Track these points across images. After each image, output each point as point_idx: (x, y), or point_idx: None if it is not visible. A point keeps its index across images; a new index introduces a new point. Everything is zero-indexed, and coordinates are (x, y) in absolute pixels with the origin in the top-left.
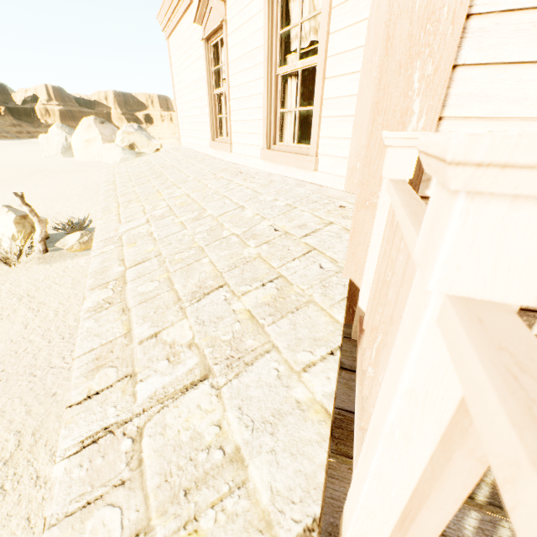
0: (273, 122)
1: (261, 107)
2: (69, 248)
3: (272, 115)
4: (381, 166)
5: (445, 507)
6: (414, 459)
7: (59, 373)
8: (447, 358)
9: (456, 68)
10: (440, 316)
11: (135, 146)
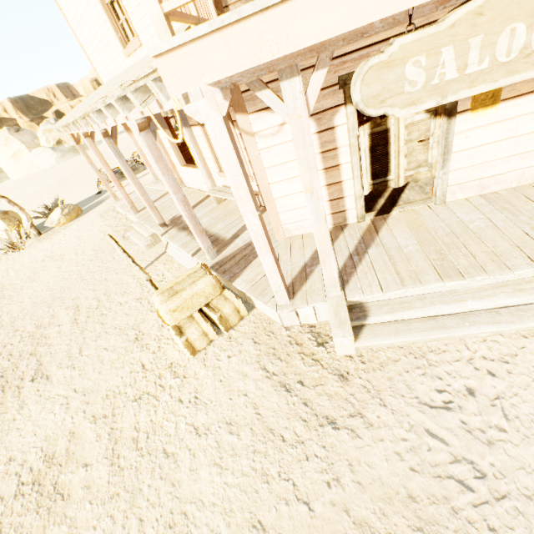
0: None
1: None
2: (57, 223)
3: None
4: None
5: None
6: None
7: (102, 272)
8: None
9: None
10: None
11: (62, 142)
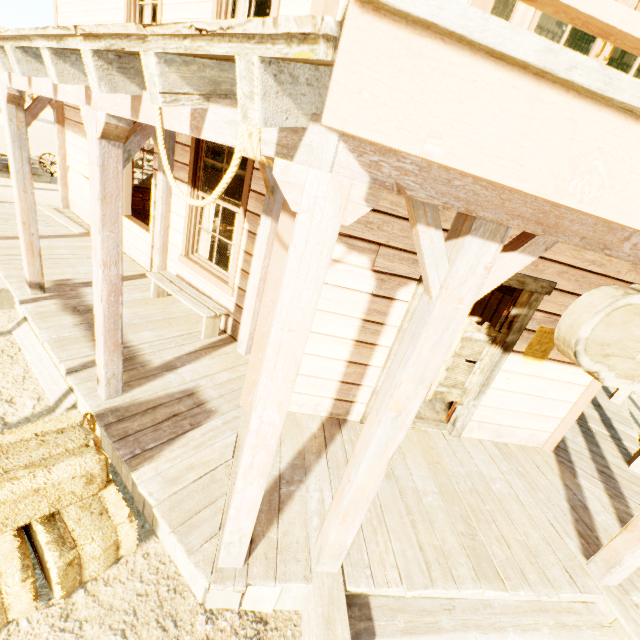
0: (225, 6)
1: None
2: None
3: None
4: None
5: None
6: None
7: None
8: None
9: None
10: None
11: None
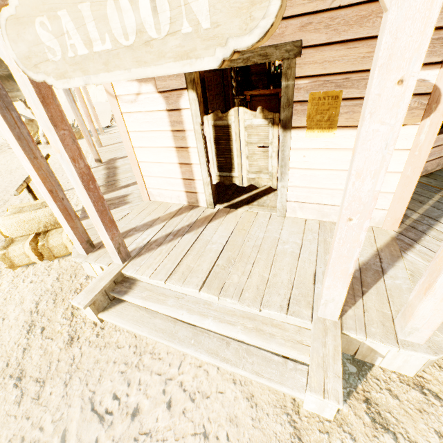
0: None
1: None
2: None
3: None
4: None
5: None
6: None
7: None
8: None
9: None
10: None
11: None
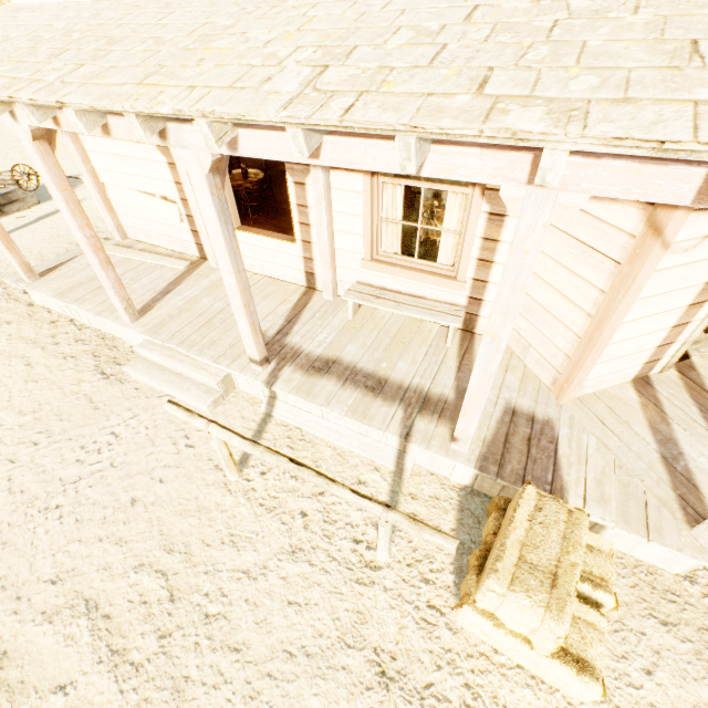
0: None
1: None
2: None
3: None
4: None
5: None
6: None
7: (103, 479)
8: None
9: None
10: None
11: None
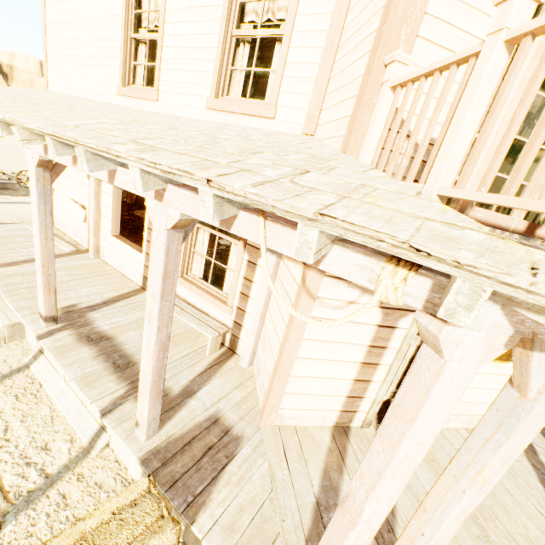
0: (224, 77)
1: (211, 60)
2: None
3: (223, 69)
4: (380, 80)
5: (512, 84)
6: (478, 115)
7: None
8: (500, 59)
9: (416, 37)
10: (505, 38)
11: None
